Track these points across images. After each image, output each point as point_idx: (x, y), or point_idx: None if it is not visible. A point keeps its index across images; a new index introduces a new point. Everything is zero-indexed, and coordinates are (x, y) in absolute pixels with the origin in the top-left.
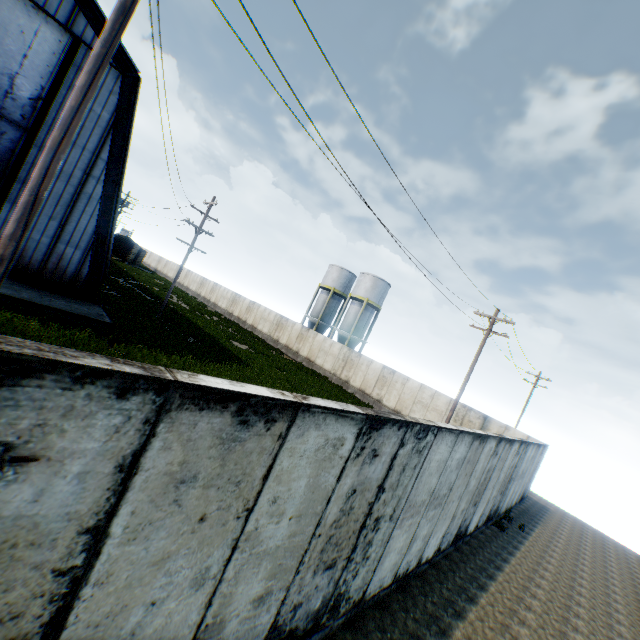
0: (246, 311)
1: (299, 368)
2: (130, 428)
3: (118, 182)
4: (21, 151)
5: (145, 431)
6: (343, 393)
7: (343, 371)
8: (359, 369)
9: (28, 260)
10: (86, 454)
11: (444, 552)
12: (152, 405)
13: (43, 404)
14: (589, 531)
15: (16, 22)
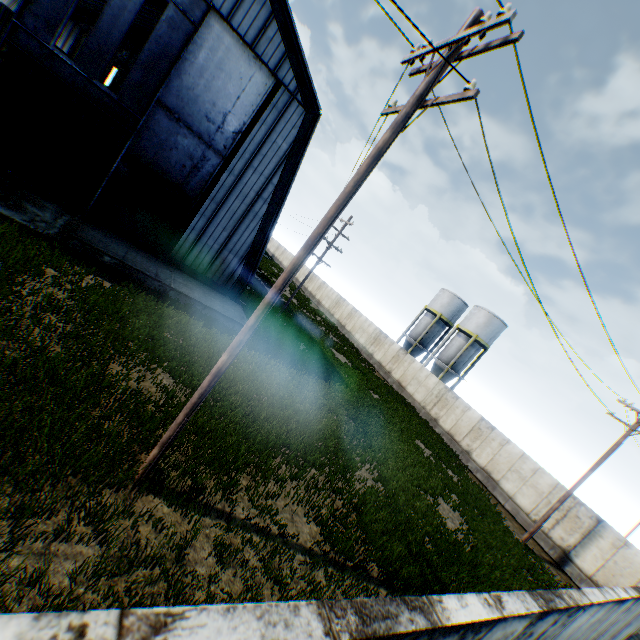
0: (347, 316)
1: (389, 392)
2: None
3: (280, 204)
4: (216, 175)
5: None
6: (430, 432)
7: (434, 407)
8: (452, 411)
9: (200, 261)
10: None
11: None
12: None
13: None
14: None
15: (238, 70)
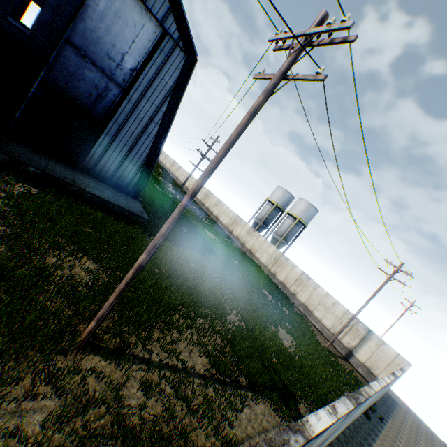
0: (214, 205)
1: (244, 257)
2: None
3: (167, 127)
4: (118, 102)
5: None
6: (271, 283)
7: (273, 266)
8: (285, 269)
9: (107, 169)
10: None
11: (336, 435)
12: None
13: None
14: (423, 427)
15: (132, 19)
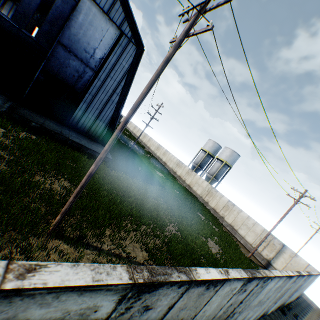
0: (163, 154)
1: (184, 190)
2: (176, 295)
3: (125, 96)
4: (91, 80)
5: (180, 295)
6: (204, 208)
7: (206, 196)
8: (215, 198)
9: (85, 125)
10: (163, 304)
11: None
12: (185, 288)
13: (160, 293)
14: None
15: (100, 26)
